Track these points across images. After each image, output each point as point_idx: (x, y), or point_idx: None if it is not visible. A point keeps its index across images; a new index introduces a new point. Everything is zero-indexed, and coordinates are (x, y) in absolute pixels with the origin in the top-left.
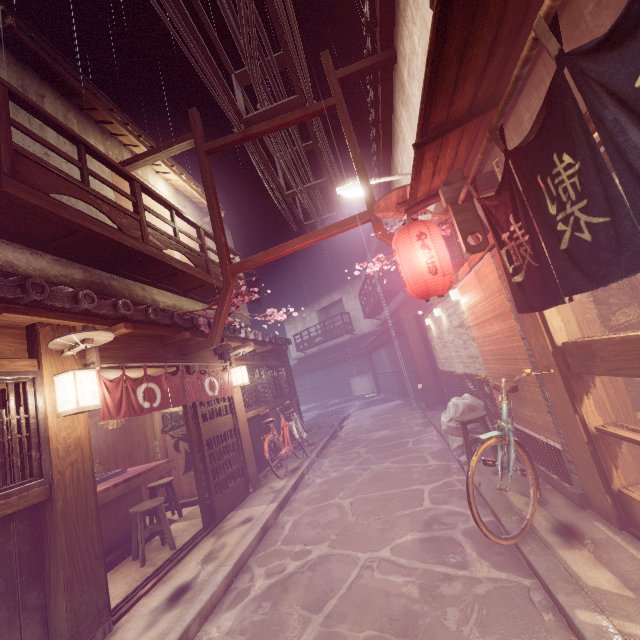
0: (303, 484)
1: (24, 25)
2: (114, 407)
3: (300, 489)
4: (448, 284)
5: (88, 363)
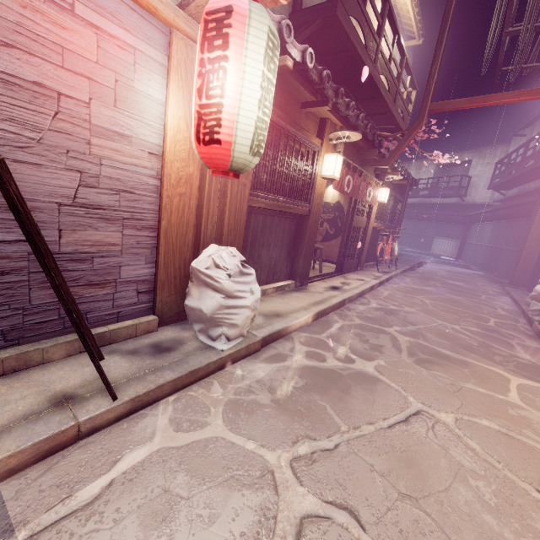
0: (391, 282)
1: None
2: (337, 183)
3: (390, 283)
4: None
5: (337, 151)
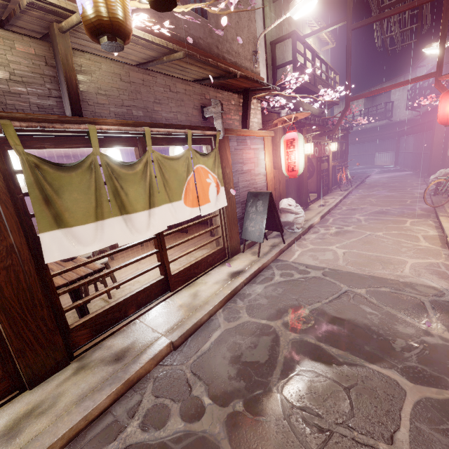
0: (350, 195)
1: None
2: (311, 154)
3: (349, 196)
4: None
5: (309, 140)
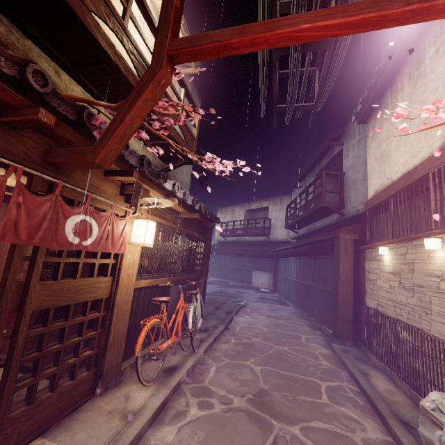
0: (172, 405)
1: None
2: None
3: (164, 418)
4: None
5: None
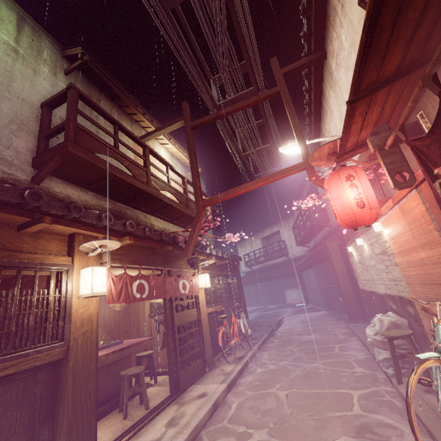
0: (247, 371)
1: (93, 60)
2: (116, 295)
3: (244, 375)
4: (374, 216)
5: (103, 262)
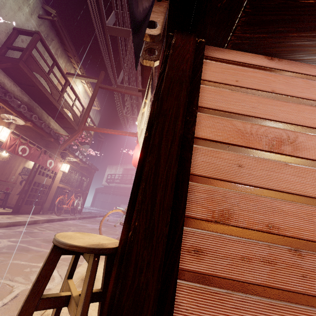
0: (64, 221)
1: (60, 21)
2: (8, 146)
3: (61, 222)
4: None
5: (9, 127)
